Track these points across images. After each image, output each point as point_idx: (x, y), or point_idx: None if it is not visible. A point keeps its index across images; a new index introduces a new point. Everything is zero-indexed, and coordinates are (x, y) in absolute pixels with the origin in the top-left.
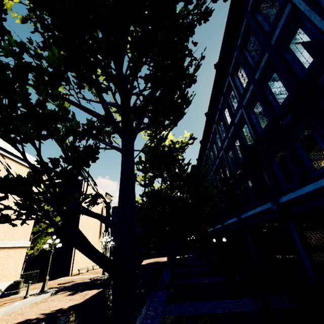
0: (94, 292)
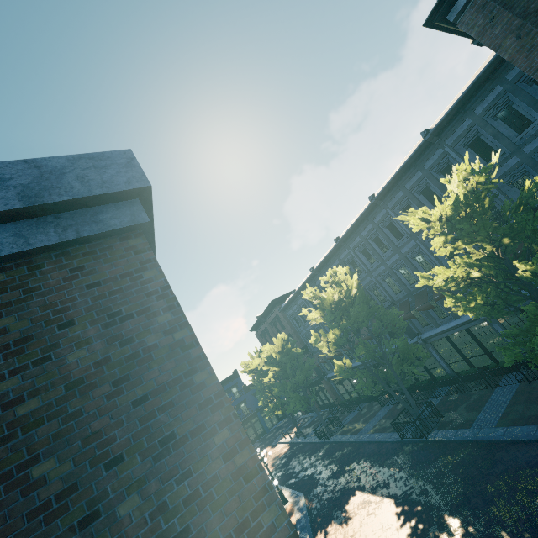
0: (362, 497)
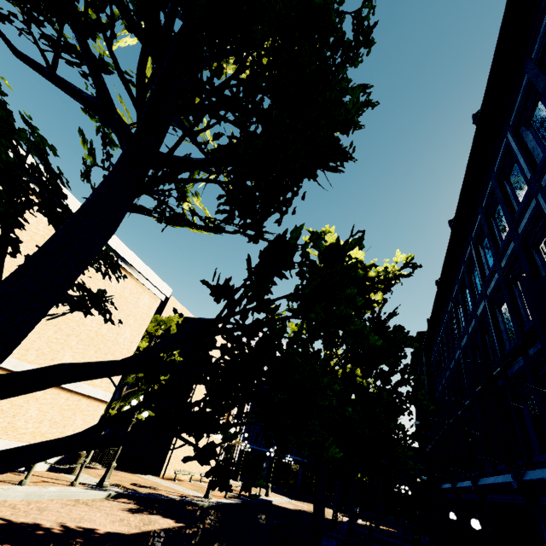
0: (166, 524)
